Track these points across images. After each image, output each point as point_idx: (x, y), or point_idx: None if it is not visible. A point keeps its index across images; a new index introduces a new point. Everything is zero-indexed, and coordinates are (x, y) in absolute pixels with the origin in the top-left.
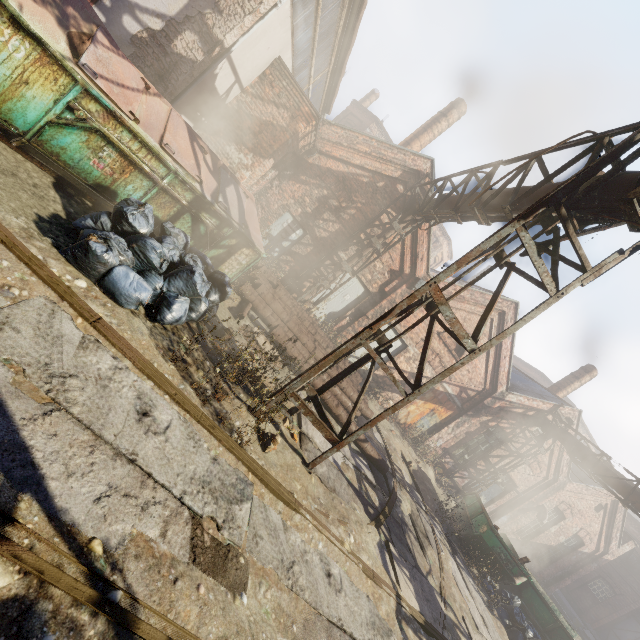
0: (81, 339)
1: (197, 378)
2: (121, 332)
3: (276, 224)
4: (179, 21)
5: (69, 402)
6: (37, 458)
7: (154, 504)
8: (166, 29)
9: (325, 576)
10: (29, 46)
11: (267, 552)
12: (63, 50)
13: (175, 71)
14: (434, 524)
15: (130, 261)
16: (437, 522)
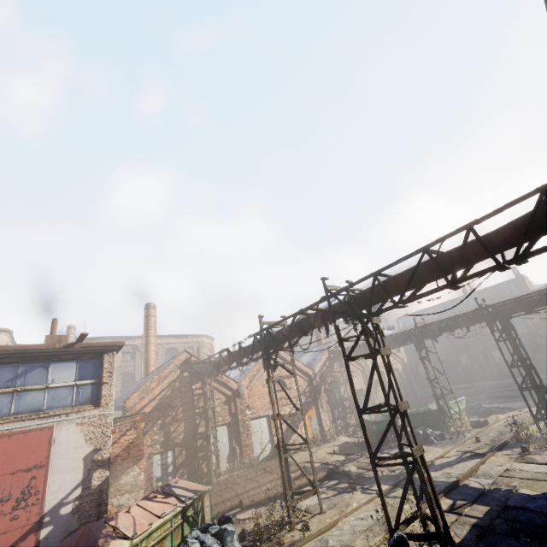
0: None
1: None
2: None
3: (155, 469)
4: (86, 476)
5: None
6: None
7: None
8: (84, 487)
9: (362, 520)
10: None
11: (347, 538)
12: (127, 543)
13: (103, 493)
14: (367, 455)
15: None
16: (367, 452)
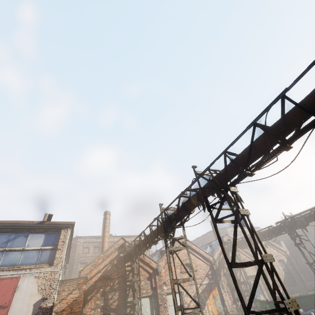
0: None
1: None
2: None
3: None
4: None
5: None
6: None
7: None
8: None
9: None
10: None
11: None
12: None
13: None
14: None
15: None
16: None
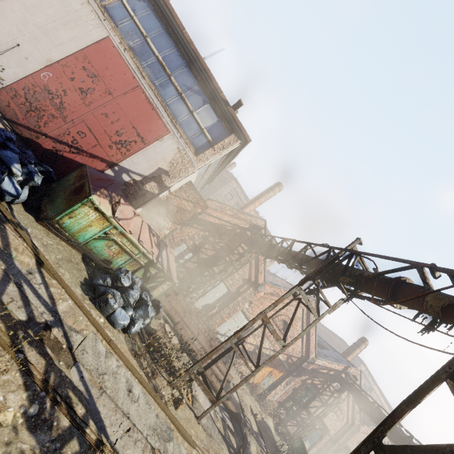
0: (105, 352)
1: (144, 365)
2: (117, 344)
3: (177, 249)
4: (149, 177)
5: (106, 387)
6: (102, 417)
7: (138, 440)
8: (142, 180)
9: None
10: (98, 214)
11: None
12: (110, 214)
13: (143, 196)
14: None
15: (121, 304)
16: None
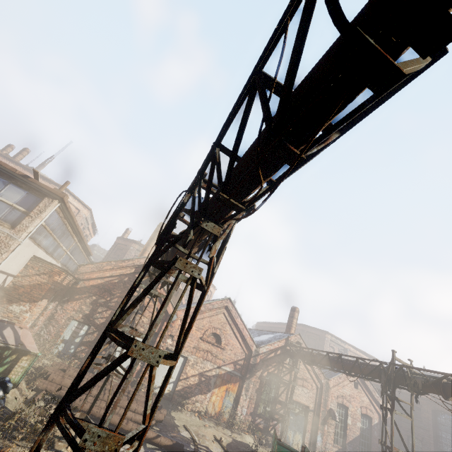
0: None
1: None
2: None
3: (67, 331)
4: None
5: None
6: None
7: None
8: None
9: None
10: None
11: None
12: None
13: None
14: None
15: None
16: None
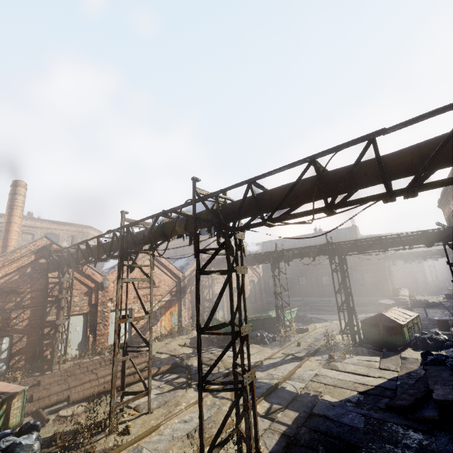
0: None
1: None
2: None
3: None
4: None
5: None
6: None
7: None
8: None
9: (185, 423)
10: None
11: (163, 446)
12: None
13: None
14: (211, 350)
15: None
16: (212, 348)
